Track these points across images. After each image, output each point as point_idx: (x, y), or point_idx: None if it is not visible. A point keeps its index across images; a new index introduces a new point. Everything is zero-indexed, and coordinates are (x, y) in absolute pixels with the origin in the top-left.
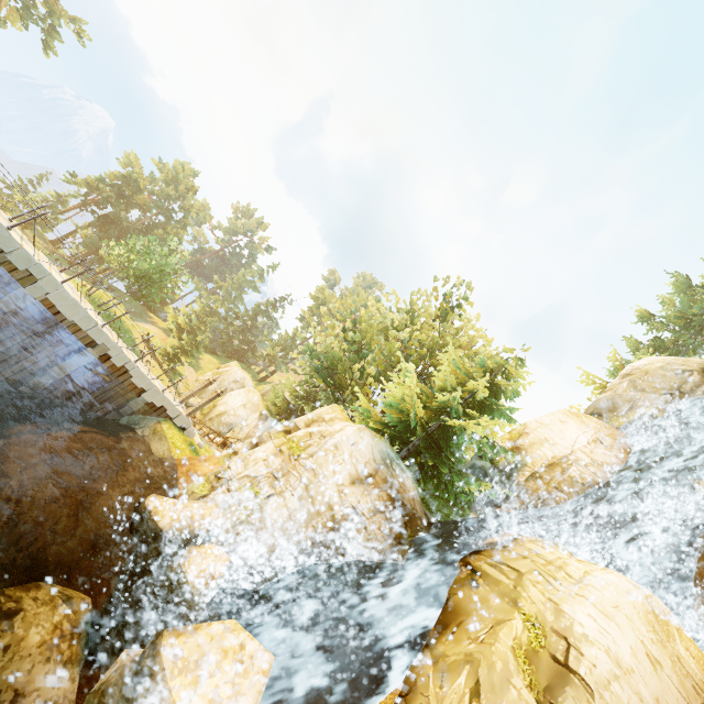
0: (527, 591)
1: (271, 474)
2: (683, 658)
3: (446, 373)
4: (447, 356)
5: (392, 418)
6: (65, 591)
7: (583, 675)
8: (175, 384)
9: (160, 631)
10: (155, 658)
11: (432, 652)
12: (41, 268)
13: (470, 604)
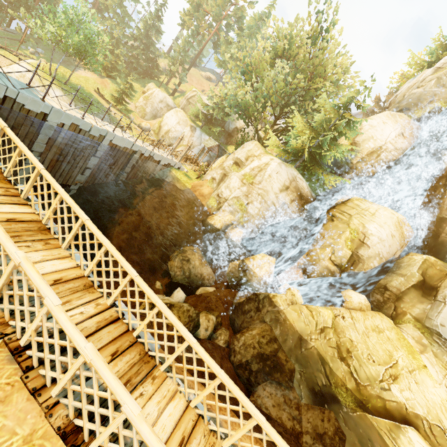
0: (353, 221)
1: (244, 195)
2: (403, 232)
3: (322, 117)
4: (322, 101)
5: (290, 148)
6: (190, 248)
7: (368, 244)
8: (129, 117)
9: (243, 260)
10: (247, 267)
11: (317, 243)
12: (103, 130)
13: (330, 227)
